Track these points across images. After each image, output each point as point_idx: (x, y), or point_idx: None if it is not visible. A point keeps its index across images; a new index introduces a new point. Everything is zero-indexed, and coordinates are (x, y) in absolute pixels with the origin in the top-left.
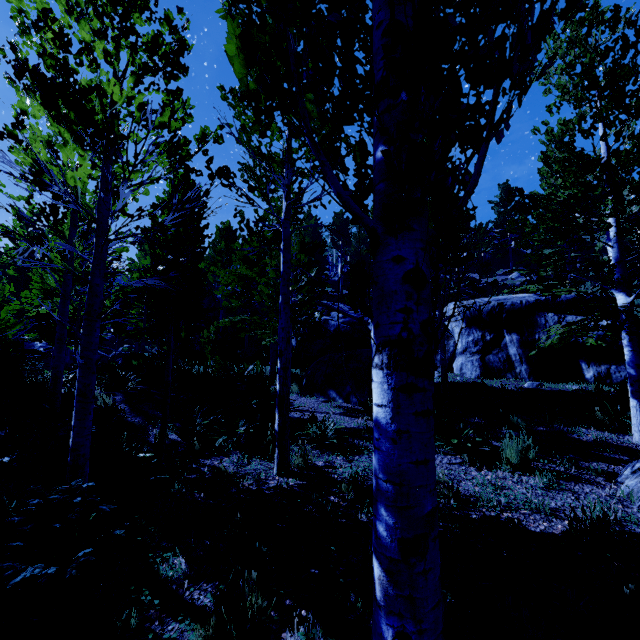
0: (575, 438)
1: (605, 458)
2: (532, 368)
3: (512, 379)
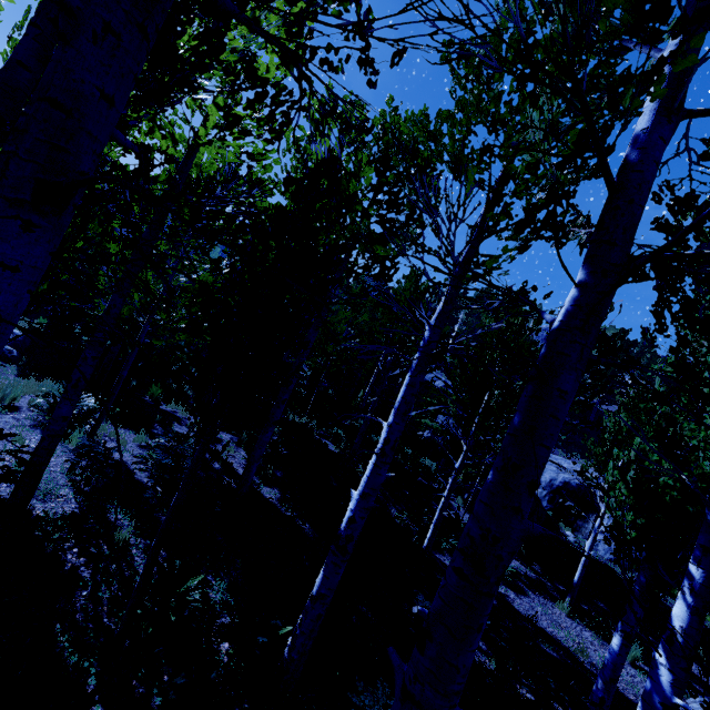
0: None
1: None
2: None
3: None
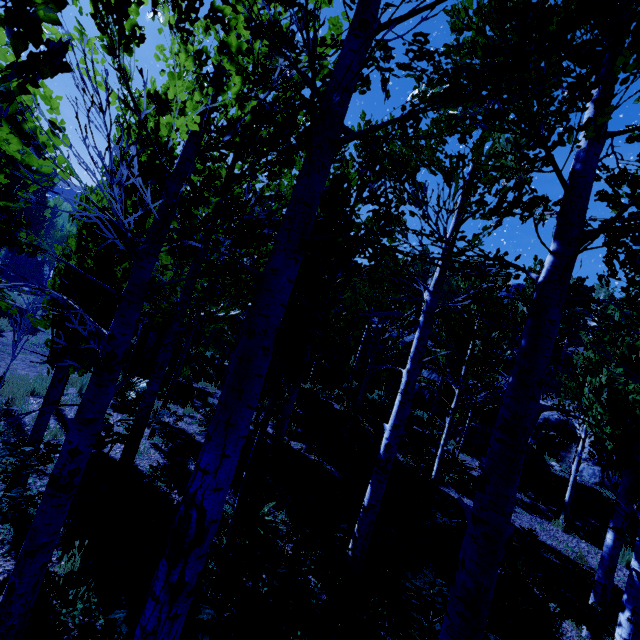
0: None
1: None
2: None
3: None
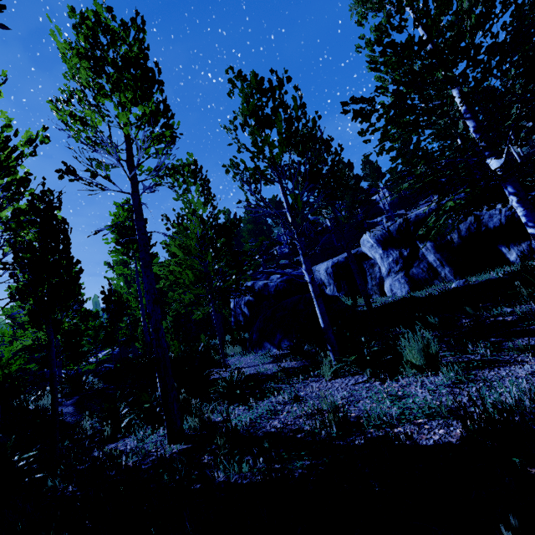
0: (499, 320)
1: (532, 331)
2: (455, 268)
3: (440, 284)
